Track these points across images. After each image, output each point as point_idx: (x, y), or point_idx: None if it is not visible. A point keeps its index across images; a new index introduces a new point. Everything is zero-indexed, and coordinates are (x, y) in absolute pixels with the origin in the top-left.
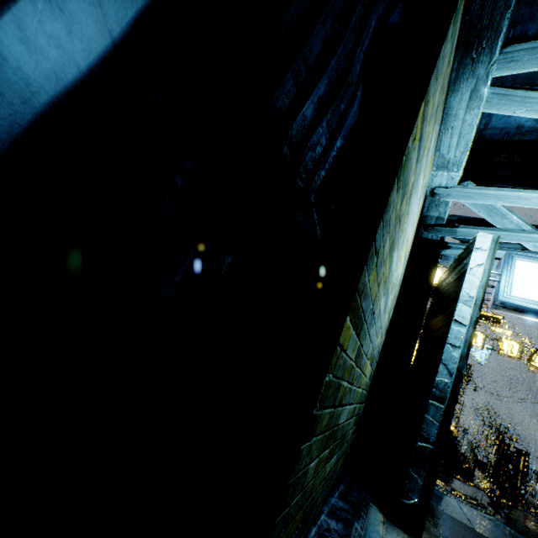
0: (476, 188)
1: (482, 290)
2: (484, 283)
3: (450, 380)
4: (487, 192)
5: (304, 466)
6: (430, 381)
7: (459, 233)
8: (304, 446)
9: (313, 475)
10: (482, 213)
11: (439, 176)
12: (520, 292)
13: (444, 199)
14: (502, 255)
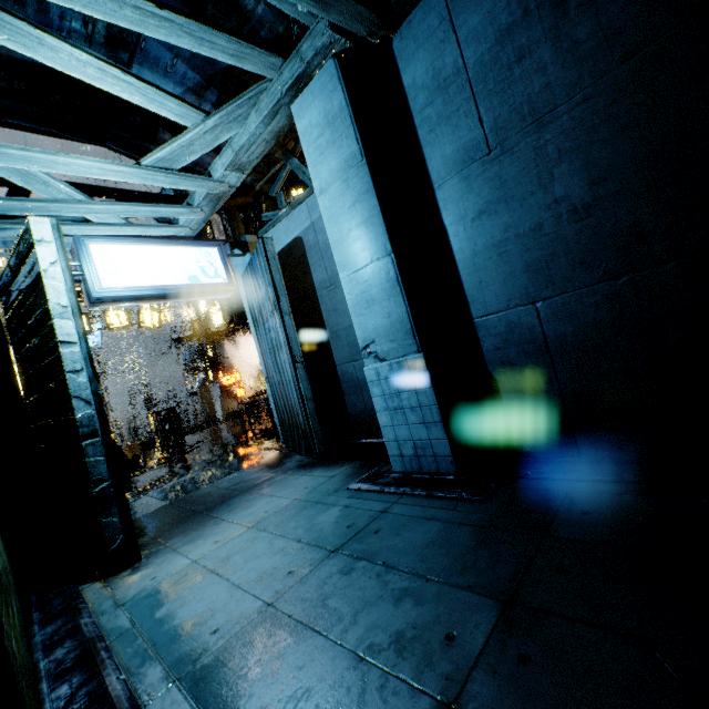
0: None
1: (74, 294)
2: (72, 285)
3: (92, 409)
4: (10, 151)
5: (13, 654)
6: (72, 422)
7: None
8: (6, 640)
9: (18, 649)
10: (15, 179)
11: None
12: (111, 282)
13: None
14: (68, 232)
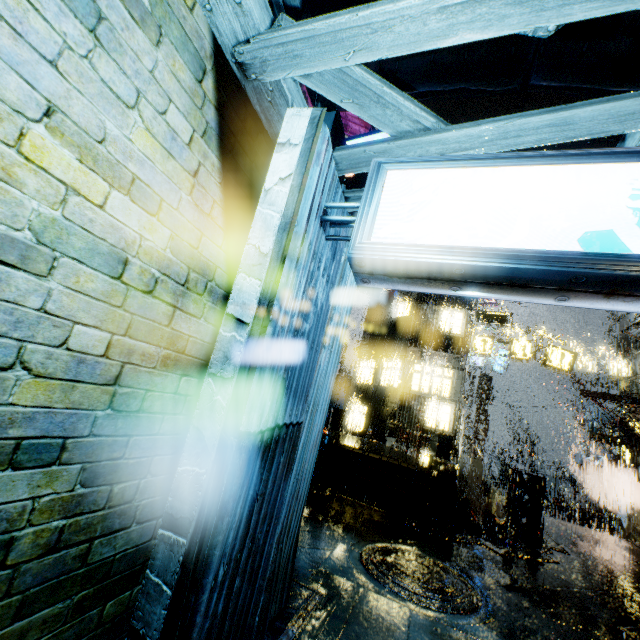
0: (294, 26)
1: (286, 234)
2: (290, 218)
3: (205, 468)
4: (314, 27)
5: None
6: None
7: (341, 163)
8: None
9: None
10: (346, 102)
11: (216, 7)
12: (388, 233)
13: (266, 79)
14: None
